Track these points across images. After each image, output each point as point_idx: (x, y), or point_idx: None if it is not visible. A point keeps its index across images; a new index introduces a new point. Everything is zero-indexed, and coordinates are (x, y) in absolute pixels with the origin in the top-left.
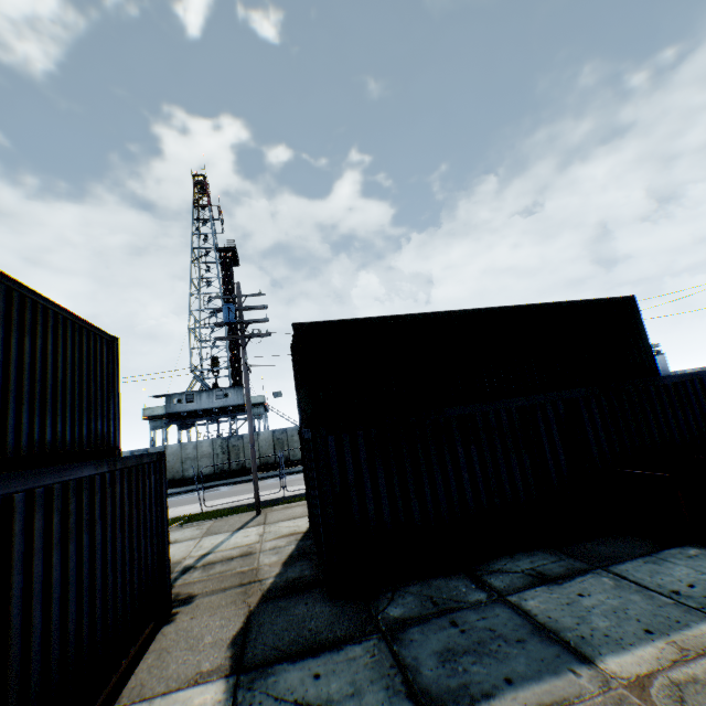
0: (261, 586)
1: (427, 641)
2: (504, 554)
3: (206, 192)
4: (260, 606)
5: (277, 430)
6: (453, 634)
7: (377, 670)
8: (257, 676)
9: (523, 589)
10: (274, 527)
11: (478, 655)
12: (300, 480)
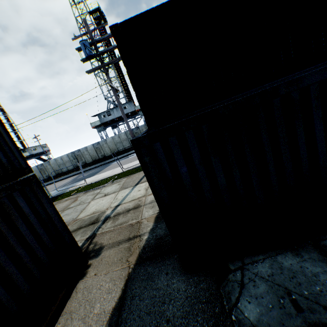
0: (139, 243)
1: None
2: None
3: None
4: (135, 269)
5: None
6: None
7: None
8: None
9: None
10: None
11: None
12: None
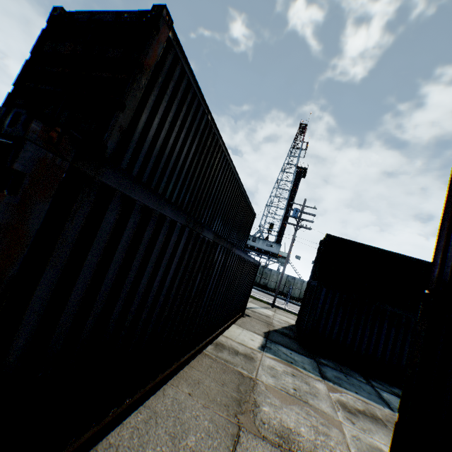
0: (273, 327)
1: (332, 371)
2: (387, 382)
3: (304, 133)
4: (273, 331)
5: (290, 276)
6: (343, 377)
7: (311, 364)
8: (272, 342)
9: (384, 391)
10: (279, 315)
11: (349, 384)
12: (293, 307)
